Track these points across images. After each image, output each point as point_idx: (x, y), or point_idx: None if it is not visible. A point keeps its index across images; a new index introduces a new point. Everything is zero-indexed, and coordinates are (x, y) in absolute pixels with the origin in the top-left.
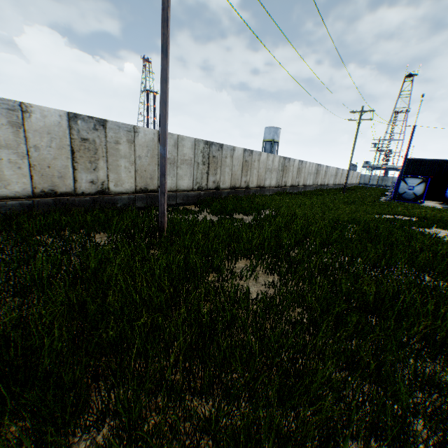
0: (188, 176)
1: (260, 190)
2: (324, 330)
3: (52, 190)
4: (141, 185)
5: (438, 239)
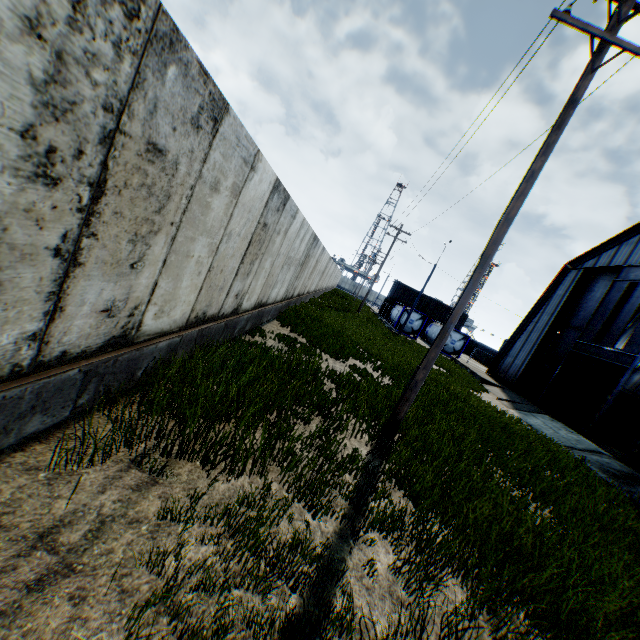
0: (288, 281)
1: (306, 296)
2: (634, 563)
3: (204, 312)
4: (261, 296)
5: (509, 417)
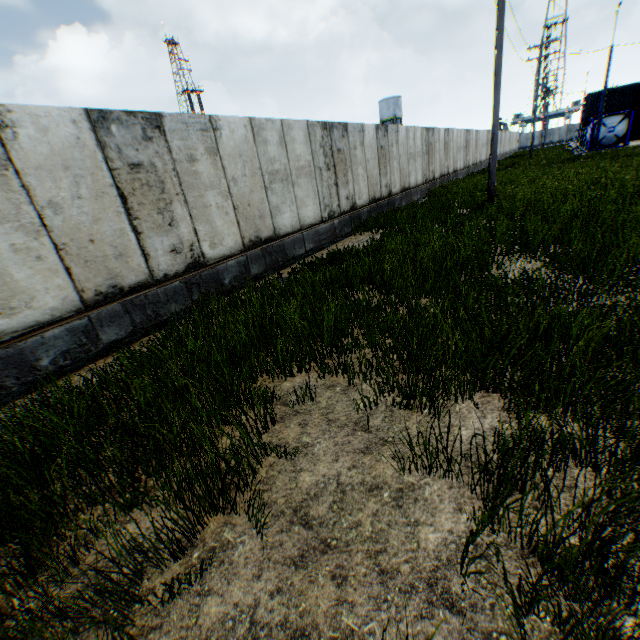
0: (420, 169)
1: (455, 175)
2: None
3: (374, 197)
4: (402, 184)
5: None
